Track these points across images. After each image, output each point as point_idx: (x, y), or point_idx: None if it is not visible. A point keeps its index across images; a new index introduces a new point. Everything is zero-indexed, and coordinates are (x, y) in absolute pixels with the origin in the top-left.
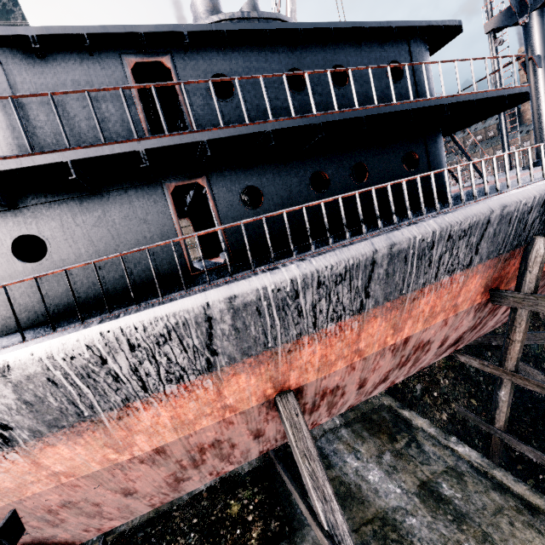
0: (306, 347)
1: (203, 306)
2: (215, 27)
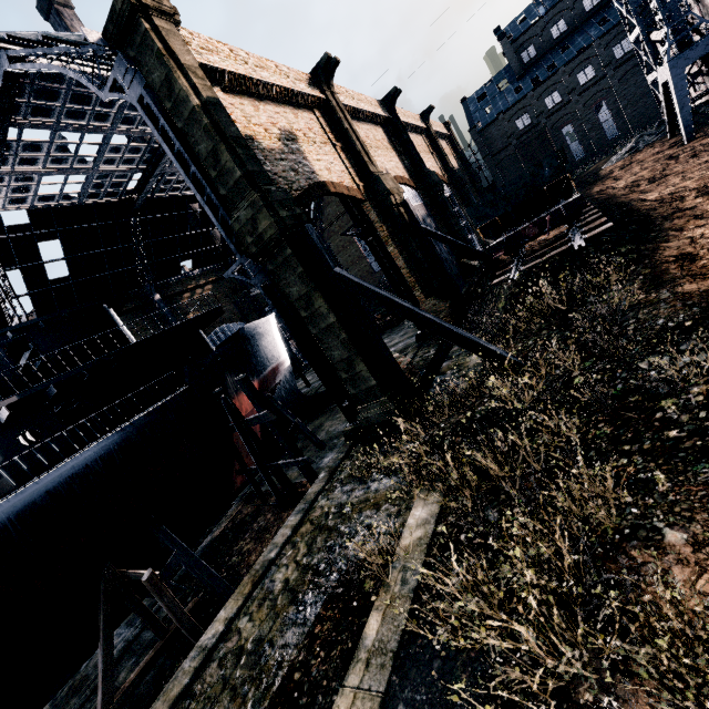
0: None
1: None
2: None
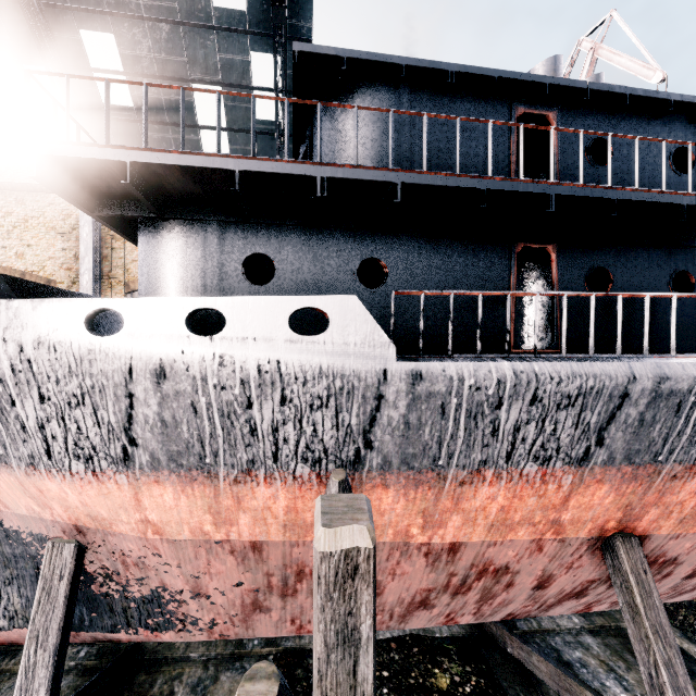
0: (694, 479)
1: (629, 377)
2: (618, 89)
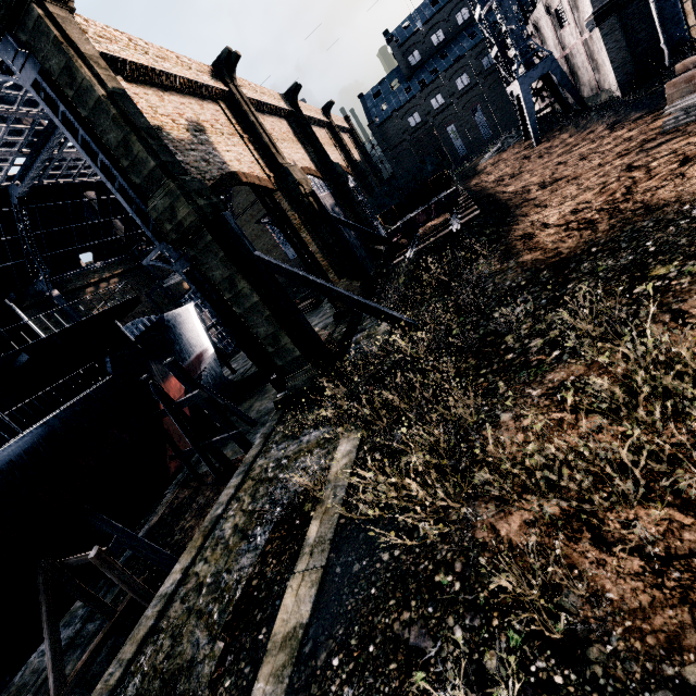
0: None
1: None
2: None
